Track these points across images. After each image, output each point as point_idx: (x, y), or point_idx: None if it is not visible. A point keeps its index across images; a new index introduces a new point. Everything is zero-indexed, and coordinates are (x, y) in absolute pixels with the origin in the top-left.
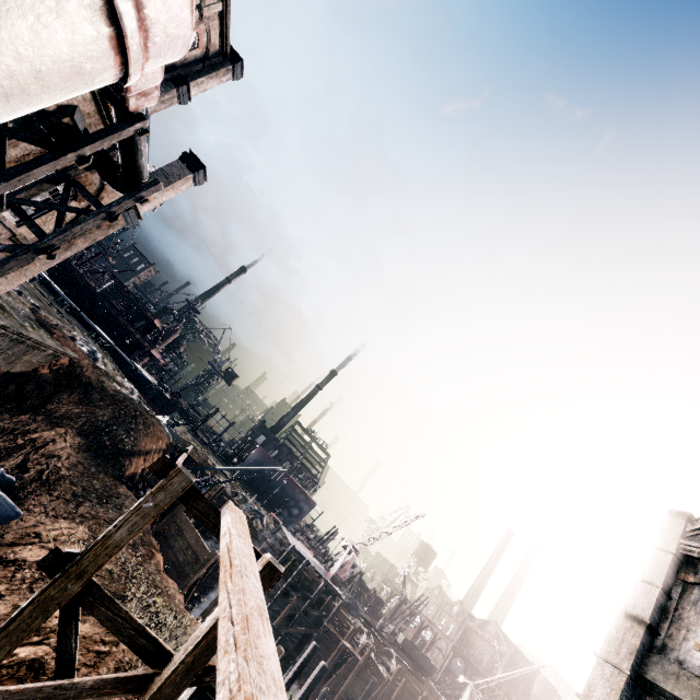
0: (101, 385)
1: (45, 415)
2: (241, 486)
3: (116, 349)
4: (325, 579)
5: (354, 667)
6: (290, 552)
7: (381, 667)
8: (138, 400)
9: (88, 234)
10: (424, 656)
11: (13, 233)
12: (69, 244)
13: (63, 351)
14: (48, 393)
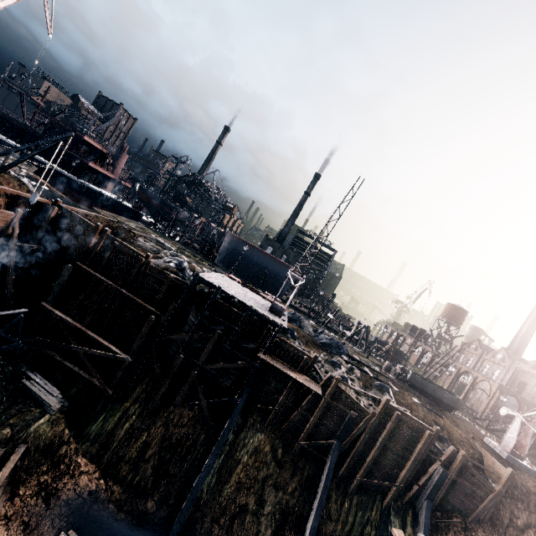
0: None
1: None
2: (205, 262)
3: (60, 171)
4: (248, 306)
5: (320, 401)
6: (230, 296)
7: (364, 401)
8: None
9: None
10: (442, 390)
11: None
12: None
13: None
14: None
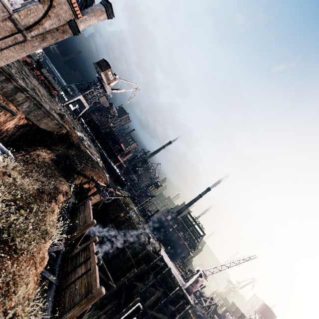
0: (78, 145)
1: (48, 148)
2: (148, 226)
3: (104, 154)
4: (180, 285)
5: None
6: (164, 265)
7: None
8: (97, 161)
9: (52, 33)
10: None
11: (10, 14)
12: (43, 36)
13: (62, 123)
14: (54, 142)
